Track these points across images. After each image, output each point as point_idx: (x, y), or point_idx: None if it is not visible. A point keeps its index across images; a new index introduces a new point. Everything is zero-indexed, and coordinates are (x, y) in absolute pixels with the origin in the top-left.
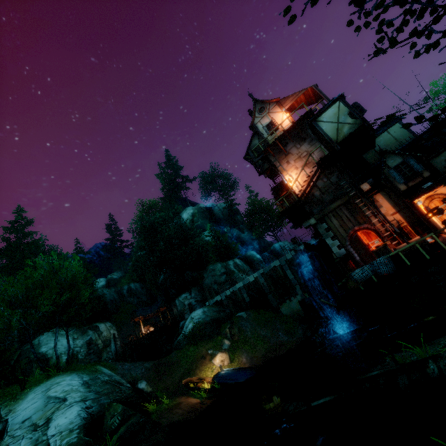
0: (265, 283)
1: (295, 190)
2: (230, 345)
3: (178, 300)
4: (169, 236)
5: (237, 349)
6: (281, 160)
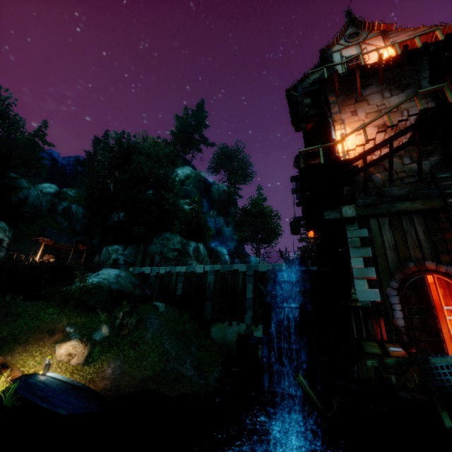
0: (212, 284)
1: (341, 156)
2: (106, 336)
3: (107, 248)
4: (141, 171)
5: (115, 348)
6: (344, 106)
